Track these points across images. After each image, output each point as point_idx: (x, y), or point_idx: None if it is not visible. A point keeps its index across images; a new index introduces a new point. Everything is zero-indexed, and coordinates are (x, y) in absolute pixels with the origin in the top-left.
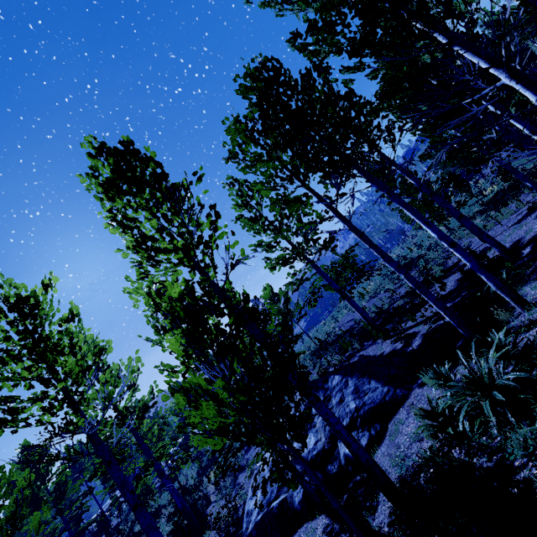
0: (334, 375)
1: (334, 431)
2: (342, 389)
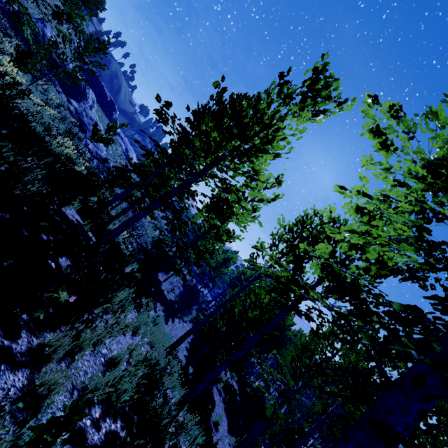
0: None
1: None
2: None
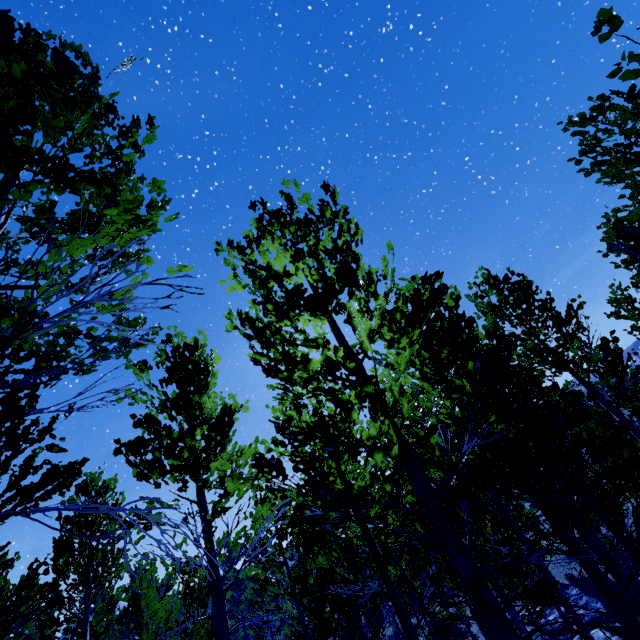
0: (573, 586)
1: (559, 614)
2: (577, 598)
